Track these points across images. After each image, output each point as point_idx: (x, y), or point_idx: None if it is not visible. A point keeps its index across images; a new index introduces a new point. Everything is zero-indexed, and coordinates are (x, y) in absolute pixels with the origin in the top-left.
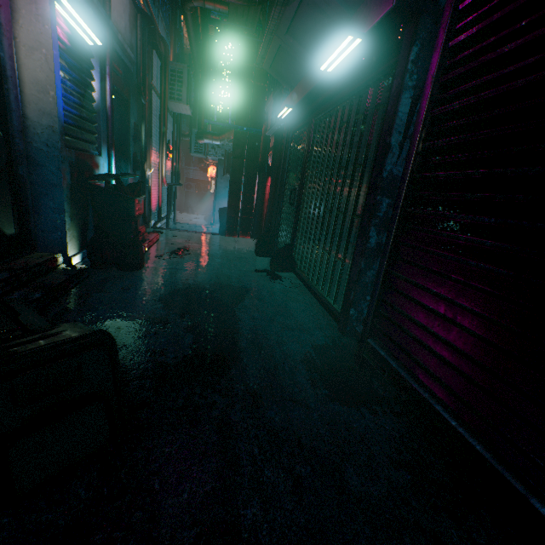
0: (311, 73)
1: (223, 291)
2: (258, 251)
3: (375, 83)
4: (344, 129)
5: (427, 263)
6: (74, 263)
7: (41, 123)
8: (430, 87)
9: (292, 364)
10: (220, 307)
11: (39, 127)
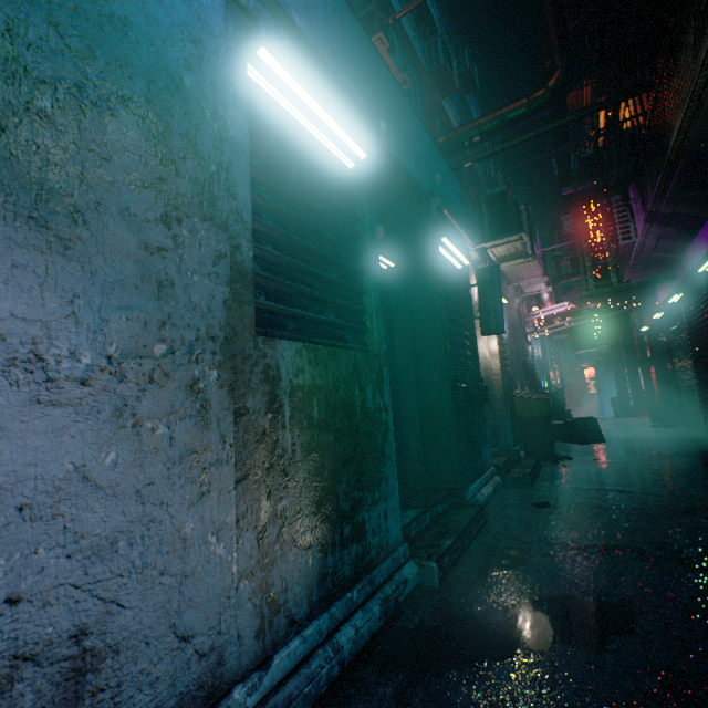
0: (651, 313)
1: (628, 431)
2: (653, 419)
3: (682, 321)
4: (679, 337)
5: (705, 386)
6: None
7: None
8: (686, 333)
9: (668, 439)
10: (628, 433)
11: None
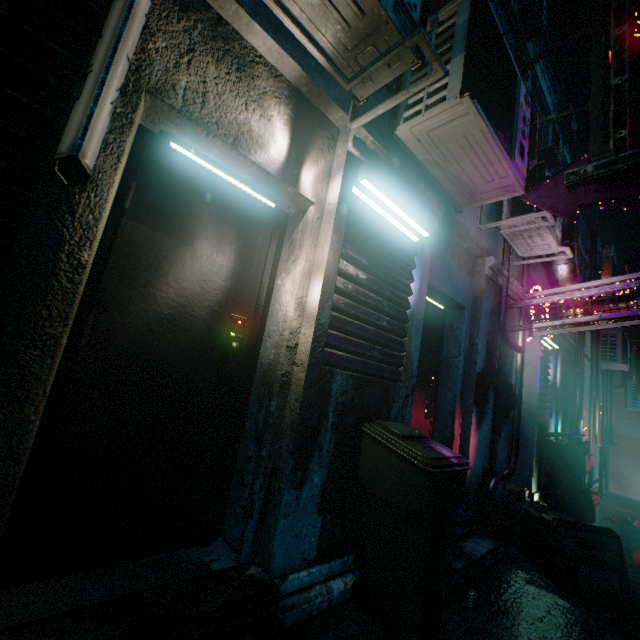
0: None
1: None
2: None
3: None
4: None
5: None
6: (534, 498)
7: (525, 401)
8: None
9: None
10: None
11: (523, 403)
